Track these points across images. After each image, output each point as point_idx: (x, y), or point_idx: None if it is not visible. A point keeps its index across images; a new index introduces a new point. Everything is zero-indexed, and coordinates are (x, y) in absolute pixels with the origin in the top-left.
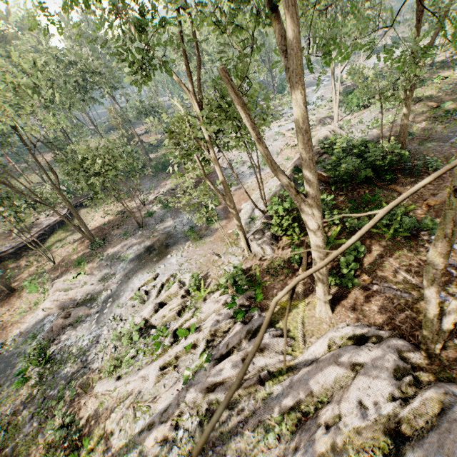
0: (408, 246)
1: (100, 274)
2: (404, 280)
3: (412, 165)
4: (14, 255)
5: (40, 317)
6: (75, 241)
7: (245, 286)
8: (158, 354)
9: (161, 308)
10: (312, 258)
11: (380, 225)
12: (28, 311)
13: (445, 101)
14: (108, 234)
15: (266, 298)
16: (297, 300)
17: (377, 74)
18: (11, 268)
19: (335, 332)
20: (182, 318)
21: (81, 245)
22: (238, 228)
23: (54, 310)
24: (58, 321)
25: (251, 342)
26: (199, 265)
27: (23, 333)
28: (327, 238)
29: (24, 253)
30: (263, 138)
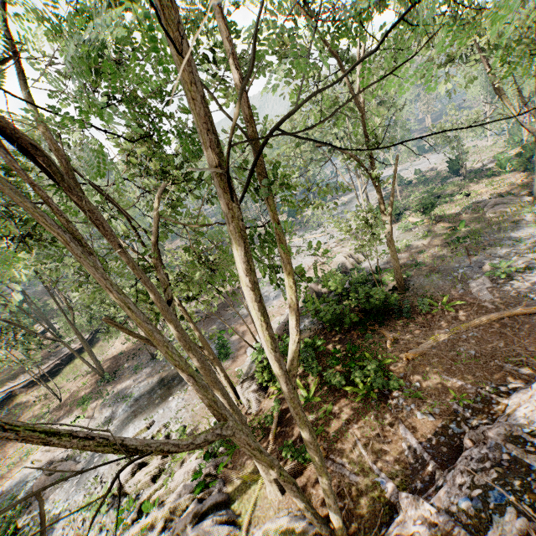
0: (376, 411)
1: (100, 418)
2: (359, 456)
3: (409, 303)
4: (26, 389)
5: (27, 471)
6: (88, 373)
7: (222, 448)
8: (117, 534)
9: (140, 470)
10: (288, 418)
11: (357, 381)
12: (18, 463)
13: (460, 224)
14: (121, 366)
15: (235, 467)
16: (259, 473)
17: (419, 179)
18: (19, 404)
19: (272, 522)
20: (153, 487)
21: (92, 379)
22: (222, 377)
23: (43, 463)
24: (40, 479)
25: (193, 528)
26: (194, 414)
27: (5, 492)
28: (306, 394)
29: (36, 386)
30: (294, 254)
